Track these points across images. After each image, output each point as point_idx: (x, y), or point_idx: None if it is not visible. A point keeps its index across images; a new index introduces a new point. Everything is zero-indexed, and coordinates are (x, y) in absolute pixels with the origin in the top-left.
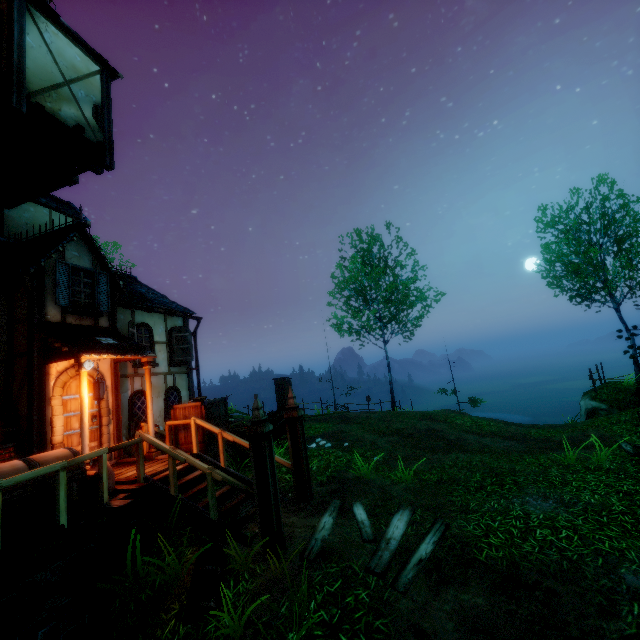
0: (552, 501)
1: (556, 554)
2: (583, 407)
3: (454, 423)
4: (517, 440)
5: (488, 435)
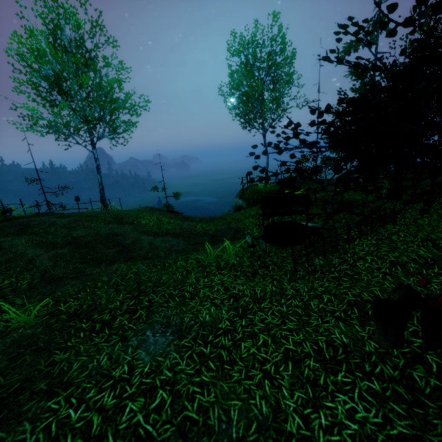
0: (170, 332)
1: None
2: (235, 203)
3: (139, 224)
4: (184, 237)
5: (163, 234)
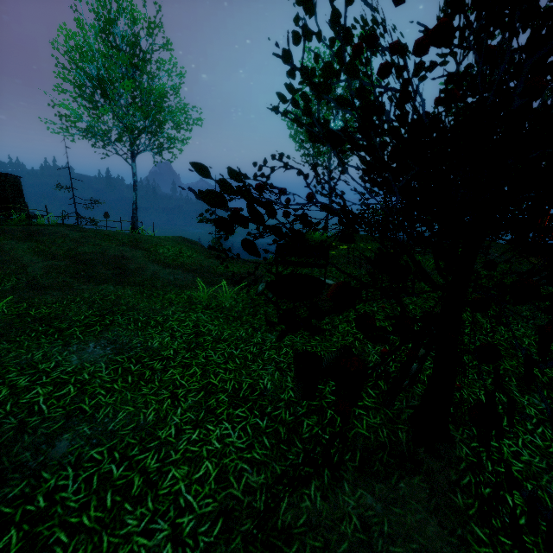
0: (112, 347)
1: (15, 422)
2: None
3: (155, 252)
4: (196, 273)
5: (175, 267)
